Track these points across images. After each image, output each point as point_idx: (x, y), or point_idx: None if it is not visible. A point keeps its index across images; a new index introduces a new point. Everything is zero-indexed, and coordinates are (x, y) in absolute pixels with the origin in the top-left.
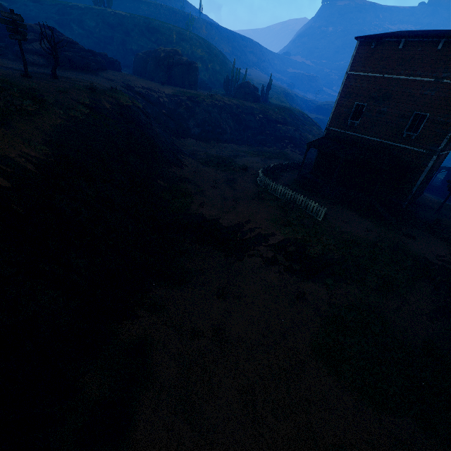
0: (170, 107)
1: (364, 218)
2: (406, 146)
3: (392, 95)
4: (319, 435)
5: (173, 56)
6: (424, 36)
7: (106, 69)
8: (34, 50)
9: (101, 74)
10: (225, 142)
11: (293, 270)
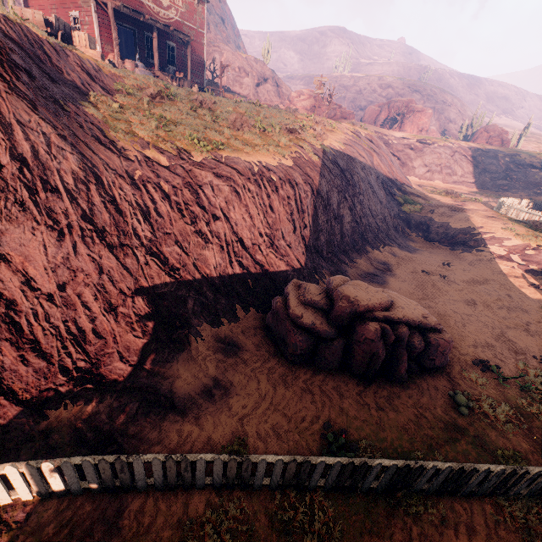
0: (398, 148)
1: None
2: None
3: None
4: (536, 335)
5: (406, 105)
6: None
7: (346, 118)
8: (302, 106)
9: (343, 121)
10: (453, 183)
11: (529, 269)
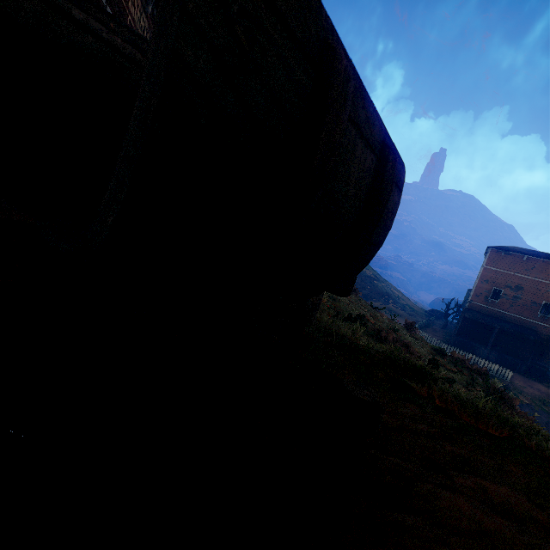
0: None
1: (532, 379)
2: (542, 324)
3: (523, 287)
4: None
5: None
6: (541, 257)
7: None
8: None
9: None
10: None
11: None
